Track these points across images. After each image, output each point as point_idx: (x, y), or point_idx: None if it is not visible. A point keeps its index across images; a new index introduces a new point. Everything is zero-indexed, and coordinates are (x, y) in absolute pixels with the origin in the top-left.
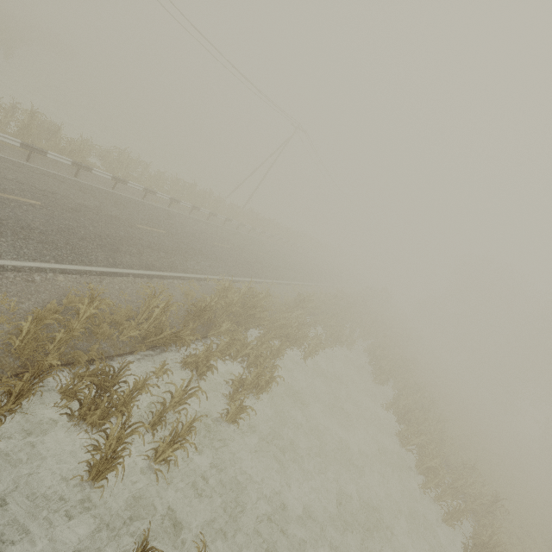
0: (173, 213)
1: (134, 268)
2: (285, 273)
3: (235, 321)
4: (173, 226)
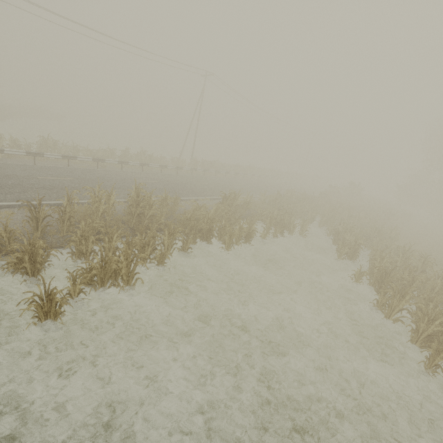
0: (98, 170)
1: (4, 201)
2: (225, 192)
3: (131, 227)
4: (89, 175)
